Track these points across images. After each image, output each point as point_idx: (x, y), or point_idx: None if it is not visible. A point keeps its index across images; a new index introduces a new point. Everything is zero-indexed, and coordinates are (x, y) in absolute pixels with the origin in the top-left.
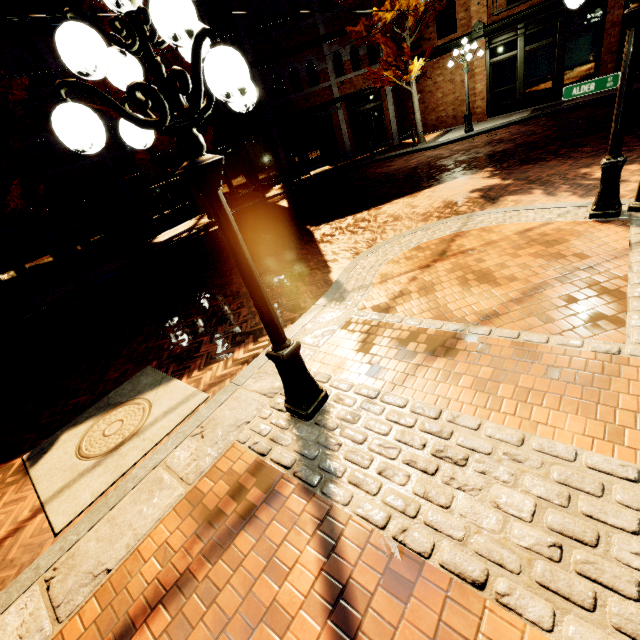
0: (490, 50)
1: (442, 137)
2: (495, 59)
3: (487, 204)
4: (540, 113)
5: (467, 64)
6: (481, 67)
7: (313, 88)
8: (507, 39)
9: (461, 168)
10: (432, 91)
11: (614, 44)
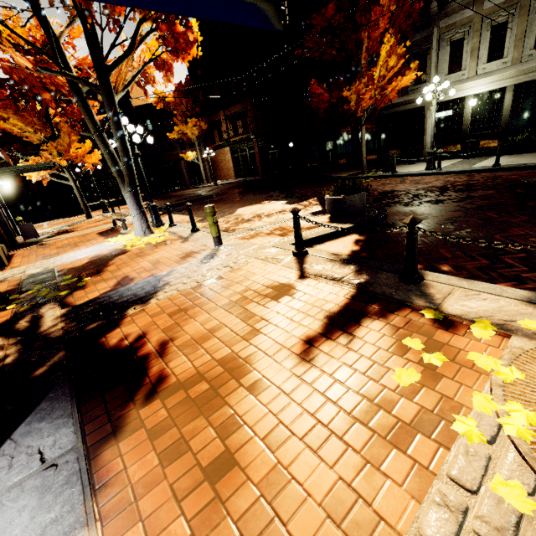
0: (233, 151)
1: (212, 184)
2: (234, 155)
3: (122, 209)
4: (233, 182)
5: (210, 157)
6: (230, 157)
7: (171, 153)
8: (236, 149)
9: (163, 198)
10: (221, 162)
11: (259, 160)
